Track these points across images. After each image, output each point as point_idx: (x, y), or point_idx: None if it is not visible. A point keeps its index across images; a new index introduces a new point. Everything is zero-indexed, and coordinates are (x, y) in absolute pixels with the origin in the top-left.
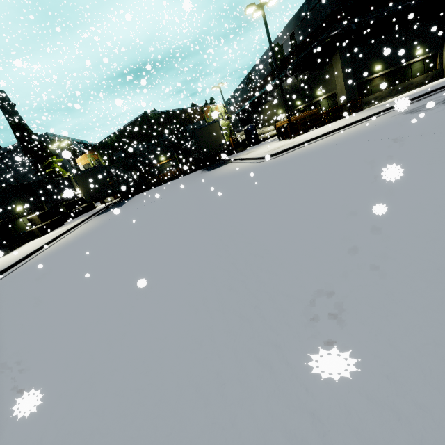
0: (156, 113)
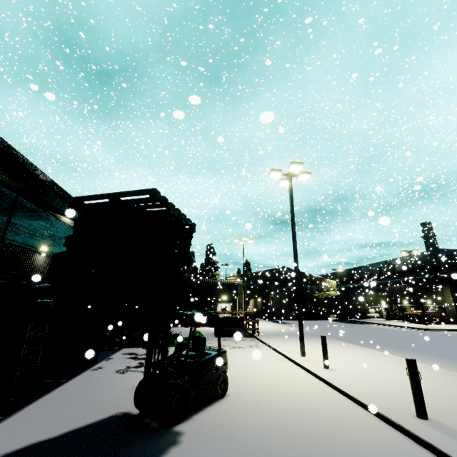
0: (291, 270)
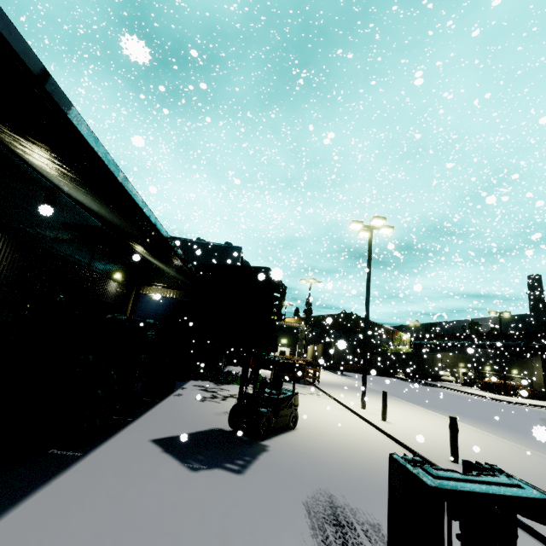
0: (359, 317)
